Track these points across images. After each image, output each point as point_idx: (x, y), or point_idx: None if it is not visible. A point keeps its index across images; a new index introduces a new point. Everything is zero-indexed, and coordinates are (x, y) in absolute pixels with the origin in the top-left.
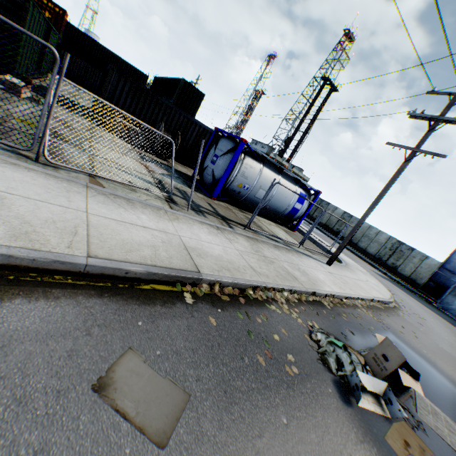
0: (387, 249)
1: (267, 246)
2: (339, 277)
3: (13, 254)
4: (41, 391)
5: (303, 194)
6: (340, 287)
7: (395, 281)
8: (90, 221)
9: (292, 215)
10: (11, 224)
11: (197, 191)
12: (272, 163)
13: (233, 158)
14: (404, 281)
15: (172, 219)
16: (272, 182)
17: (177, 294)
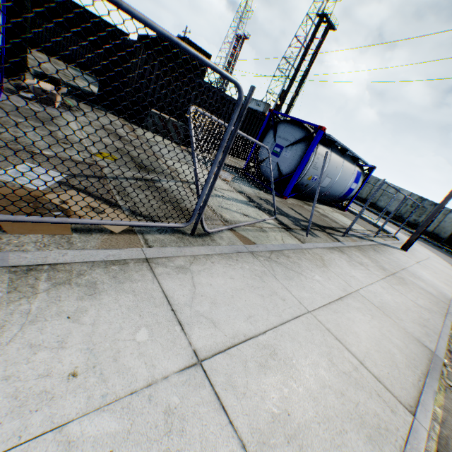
0: (409, 206)
1: (371, 252)
2: (424, 265)
3: None
4: None
5: (358, 173)
6: (443, 282)
7: (422, 238)
8: (330, 330)
9: (346, 196)
10: (338, 409)
11: (267, 192)
12: (334, 145)
13: (309, 151)
14: (426, 236)
15: (323, 263)
16: (380, 183)
17: (451, 402)
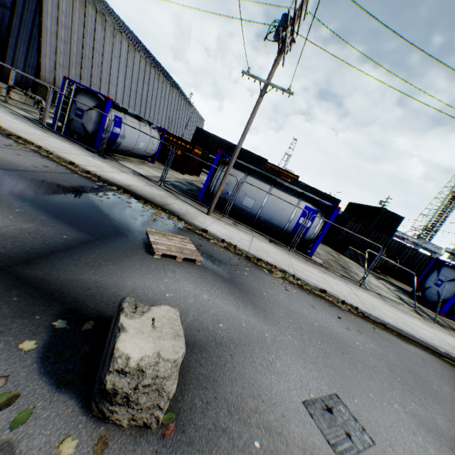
0: None
1: None
2: None
3: (401, 329)
4: (442, 373)
5: None
6: None
7: None
8: (403, 321)
9: None
10: (388, 317)
11: (423, 306)
12: None
13: None
14: None
15: (430, 327)
16: None
17: None
